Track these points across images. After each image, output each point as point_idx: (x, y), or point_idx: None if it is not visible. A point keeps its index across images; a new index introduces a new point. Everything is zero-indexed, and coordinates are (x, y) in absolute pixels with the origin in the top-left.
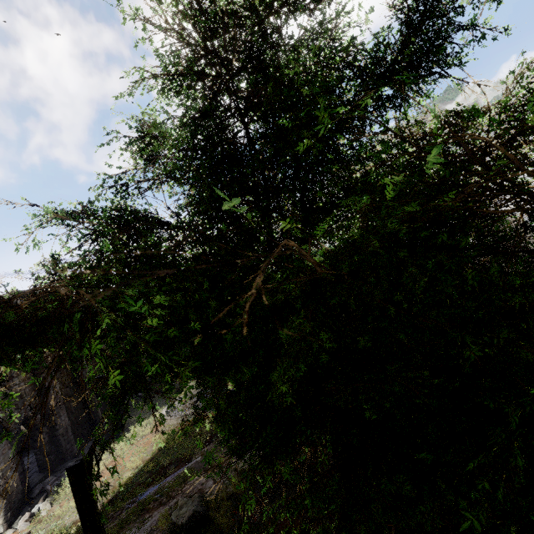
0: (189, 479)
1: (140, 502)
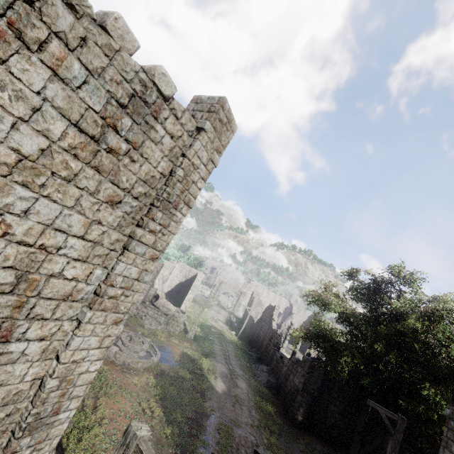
0: (232, 432)
1: (220, 453)
